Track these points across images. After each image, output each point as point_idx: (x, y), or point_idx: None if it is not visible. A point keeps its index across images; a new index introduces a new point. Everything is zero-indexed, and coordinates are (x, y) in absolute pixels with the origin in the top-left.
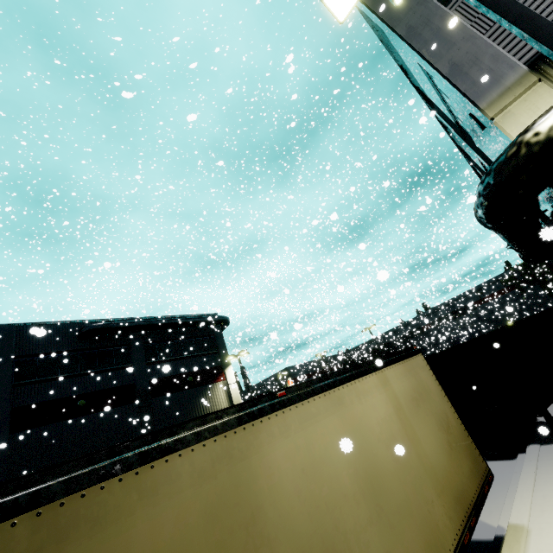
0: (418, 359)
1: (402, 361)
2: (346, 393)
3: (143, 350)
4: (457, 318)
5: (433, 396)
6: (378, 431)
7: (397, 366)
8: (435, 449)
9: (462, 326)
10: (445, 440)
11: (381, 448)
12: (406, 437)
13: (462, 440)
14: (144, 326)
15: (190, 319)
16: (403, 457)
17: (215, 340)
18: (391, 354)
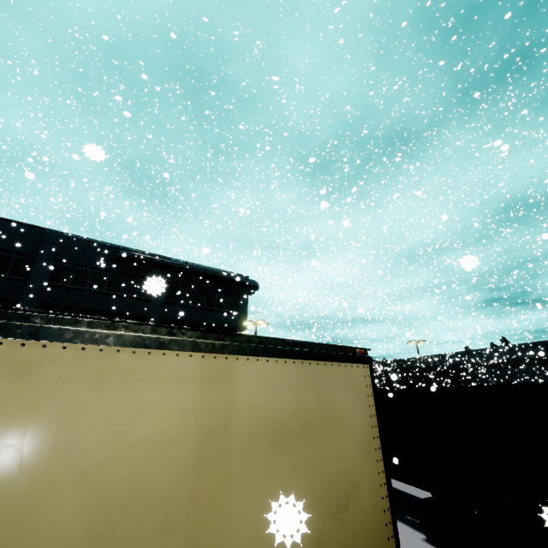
0: (353, 370)
1: (303, 360)
2: (61, 360)
3: (166, 289)
4: (541, 366)
5: (343, 440)
6: (98, 460)
7: (280, 363)
8: (262, 542)
9: (546, 377)
10: (313, 530)
11: (70, 497)
12: (187, 495)
13: (367, 542)
14: (172, 266)
15: (218, 273)
16: (132, 535)
17: (239, 301)
18: (287, 342)
